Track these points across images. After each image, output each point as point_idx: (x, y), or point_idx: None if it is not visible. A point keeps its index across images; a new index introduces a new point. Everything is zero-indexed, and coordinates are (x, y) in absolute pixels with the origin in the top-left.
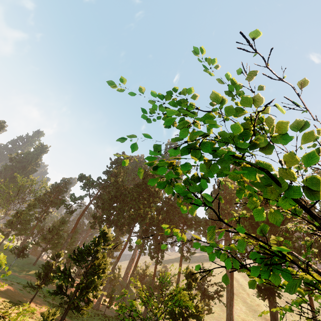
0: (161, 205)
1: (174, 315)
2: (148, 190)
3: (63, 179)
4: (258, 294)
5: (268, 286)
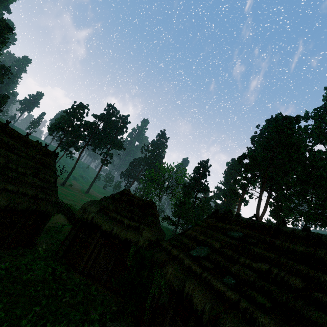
0: None
1: None
2: None
3: (201, 162)
4: None
5: None
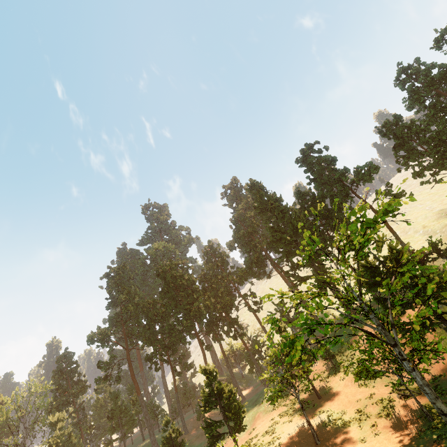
0: (202, 286)
1: (290, 363)
2: (179, 286)
3: (60, 359)
4: (321, 290)
5: (323, 281)
